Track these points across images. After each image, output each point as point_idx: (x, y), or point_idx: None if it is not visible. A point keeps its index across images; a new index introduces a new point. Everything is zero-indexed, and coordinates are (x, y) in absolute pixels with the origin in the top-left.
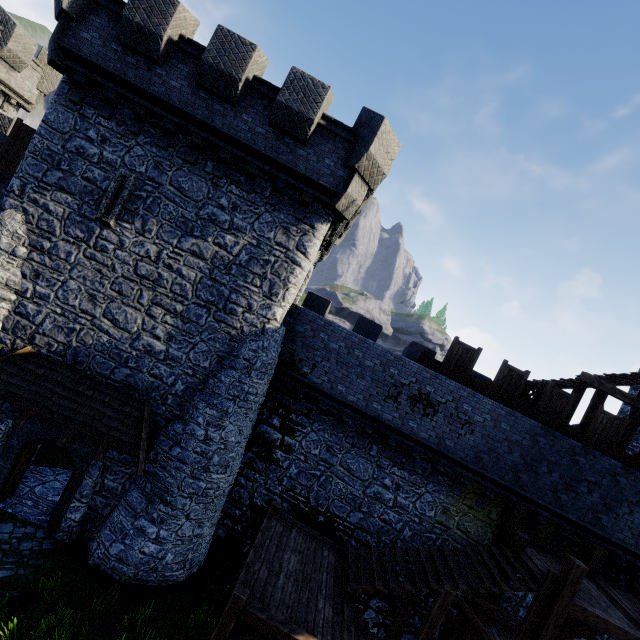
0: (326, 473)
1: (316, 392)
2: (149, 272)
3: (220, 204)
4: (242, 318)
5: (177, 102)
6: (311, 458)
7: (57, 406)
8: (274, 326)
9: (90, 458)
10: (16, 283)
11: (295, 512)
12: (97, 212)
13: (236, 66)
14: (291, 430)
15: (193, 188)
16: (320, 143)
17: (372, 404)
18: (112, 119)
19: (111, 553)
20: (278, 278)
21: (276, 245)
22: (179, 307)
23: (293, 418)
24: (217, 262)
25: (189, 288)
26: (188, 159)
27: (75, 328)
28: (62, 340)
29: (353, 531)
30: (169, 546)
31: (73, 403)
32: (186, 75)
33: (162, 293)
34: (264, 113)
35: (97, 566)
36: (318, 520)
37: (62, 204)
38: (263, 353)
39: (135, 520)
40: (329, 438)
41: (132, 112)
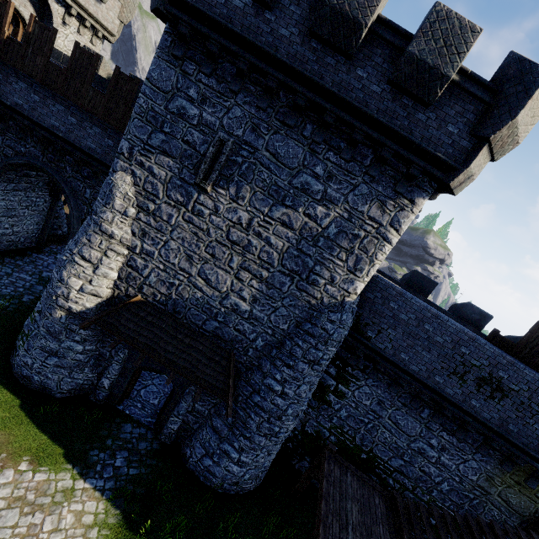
0: (374, 422)
1: (377, 355)
2: (240, 238)
3: (315, 172)
4: (323, 289)
5: (284, 55)
6: (361, 407)
7: (163, 350)
8: (353, 299)
9: (184, 386)
10: (127, 240)
11: (340, 445)
12: (196, 177)
13: (364, 6)
14: (345, 380)
15: (289, 154)
16: (446, 104)
17: (434, 377)
18: (212, 75)
19: (203, 465)
20: (365, 254)
21: (368, 219)
22: (265, 273)
23: (349, 371)
24: (305, 233)
25: (275, 256)
26: (288, 122)
27: (174, 283)
28: (164, 292)
29: (392, 472)
30: (247, 468)
31: (175, 349)
32: (297, 19)
33: (250, 259)
34: (383, 66)
35: (193, 471)
36: (361, 456)
37: (164, 167)
38: (340, 325)
39: (220, 442)
40: (381, 394)
41: (233, 66)
